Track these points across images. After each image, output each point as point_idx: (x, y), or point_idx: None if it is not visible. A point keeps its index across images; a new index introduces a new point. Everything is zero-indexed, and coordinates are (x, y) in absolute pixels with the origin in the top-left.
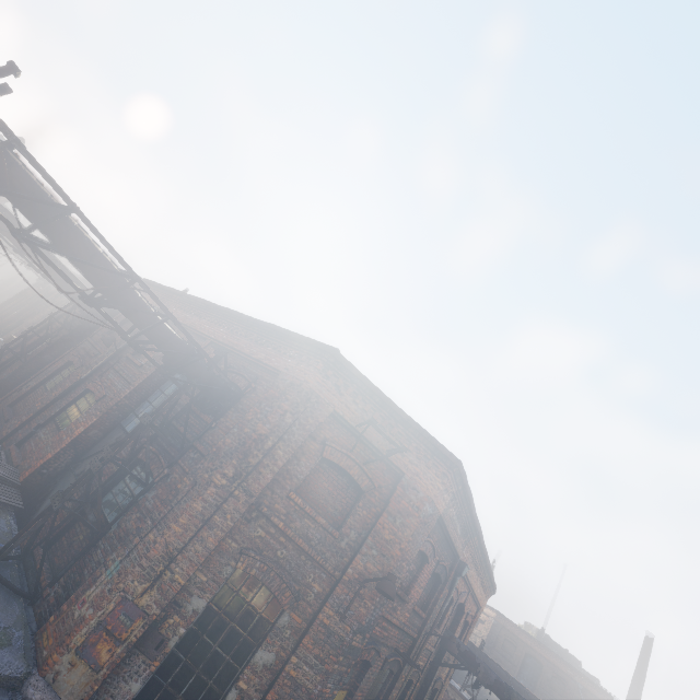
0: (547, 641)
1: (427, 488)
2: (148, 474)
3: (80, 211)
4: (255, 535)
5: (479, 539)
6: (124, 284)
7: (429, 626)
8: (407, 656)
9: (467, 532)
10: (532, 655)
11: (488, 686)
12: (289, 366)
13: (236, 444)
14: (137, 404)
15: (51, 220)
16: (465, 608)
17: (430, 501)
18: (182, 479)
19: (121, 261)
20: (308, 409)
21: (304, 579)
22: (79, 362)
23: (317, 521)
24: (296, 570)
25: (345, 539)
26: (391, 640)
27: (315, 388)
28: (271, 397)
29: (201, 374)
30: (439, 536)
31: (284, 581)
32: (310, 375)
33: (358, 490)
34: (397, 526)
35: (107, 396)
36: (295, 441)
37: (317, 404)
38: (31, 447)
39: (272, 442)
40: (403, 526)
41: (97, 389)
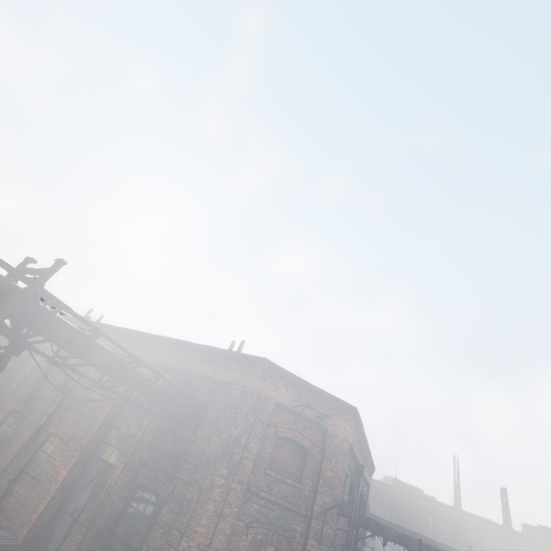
0: (400, 484)
1: (342, 432)
2: (157, 495)
3: (105, 334)
4: (252, 510)
5: (366, 445)
6: (131, 368)
7: (353, 517)
8: (348, 546)
9: (360, 444)
10: (394, 499)
11: (392, 540)
12: (236, 378)
13: (221, 449)
14: (105, 433)
15: (85, 346)
16: (363, 492)
17: (346, 440)
18: (186, 490)
19: (131, 355)
20: (261, 406)
21: (290, 526)
22: (25, 409)
23: (287, 482)
24: (284, 523)
25: (306, 487)
26: (339, 540)
27: (261, 390)
28: (232, 405)
29: (177, 404)
30: (349, 457)
31: (280, 534)
32: (255, 382)
33: (303, 450)
34: (333, 465)
35: (76, 435)
36: (259, 432)
37: (265, 400)
38: (12, 505)
39: (245, 439)
40: (336, 463)
41: (63, 432)
